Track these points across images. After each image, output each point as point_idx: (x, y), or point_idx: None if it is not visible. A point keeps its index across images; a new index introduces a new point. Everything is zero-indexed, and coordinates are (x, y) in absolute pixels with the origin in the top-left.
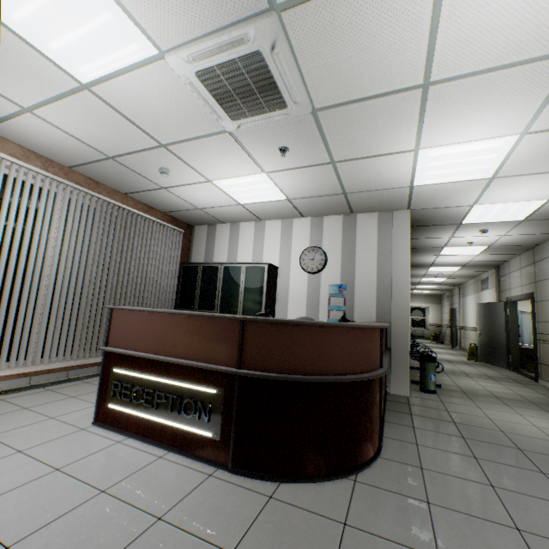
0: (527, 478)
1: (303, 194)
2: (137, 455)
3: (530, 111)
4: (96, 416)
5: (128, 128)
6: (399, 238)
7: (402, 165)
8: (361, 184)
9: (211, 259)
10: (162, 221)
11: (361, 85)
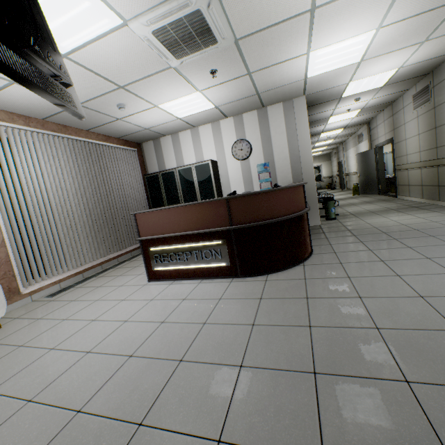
0: (387, 243)
1: (227, 101)
2: (187, 285)
3: (382, 13)
4: (148, 277)
5: (94, 80)
6: (300, 120)
7: (299, 66)
8: (270, 85)
9: (164, 167)
10: (120, 146)
11: (269, 17)
